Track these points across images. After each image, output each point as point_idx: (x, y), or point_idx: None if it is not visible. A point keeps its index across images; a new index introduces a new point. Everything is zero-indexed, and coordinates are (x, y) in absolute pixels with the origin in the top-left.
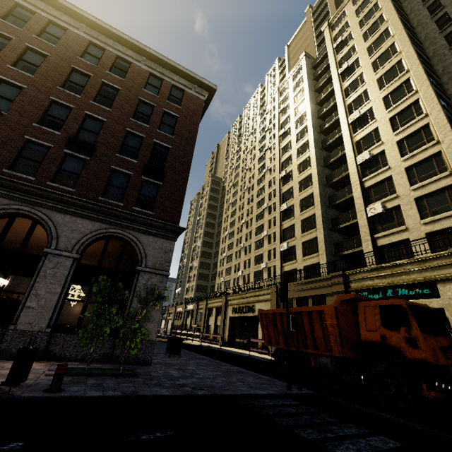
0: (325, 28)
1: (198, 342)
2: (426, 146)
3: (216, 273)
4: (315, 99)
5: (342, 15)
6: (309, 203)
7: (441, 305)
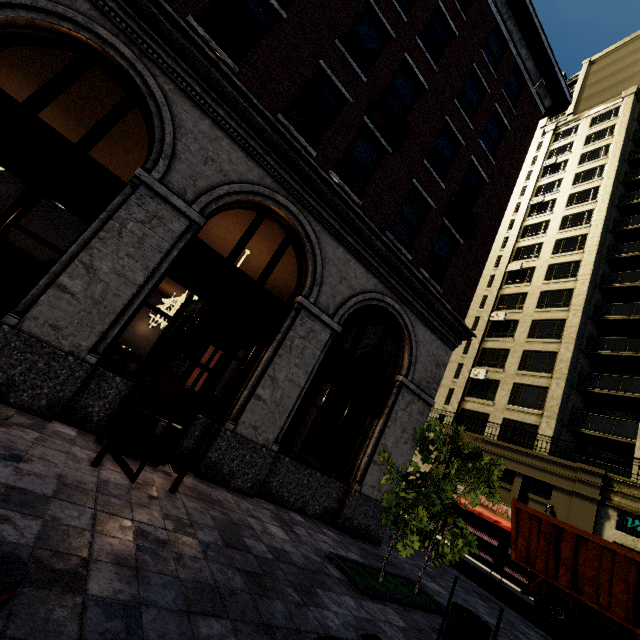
0: None
1: None
2: None
3: None
4: (622, 174)
5: None
6: (550, 331)
7: None
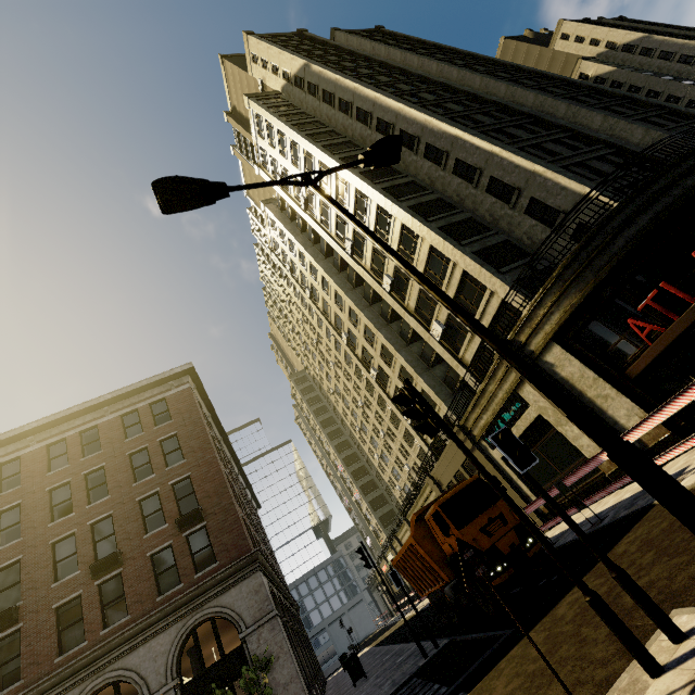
0: (258, 171)
1: (426, 601)
2: (418, 246)
3: (388, 486)
4: (309, 241)
5: (262, 151)
6: (389, 354)
7: (536, 412)
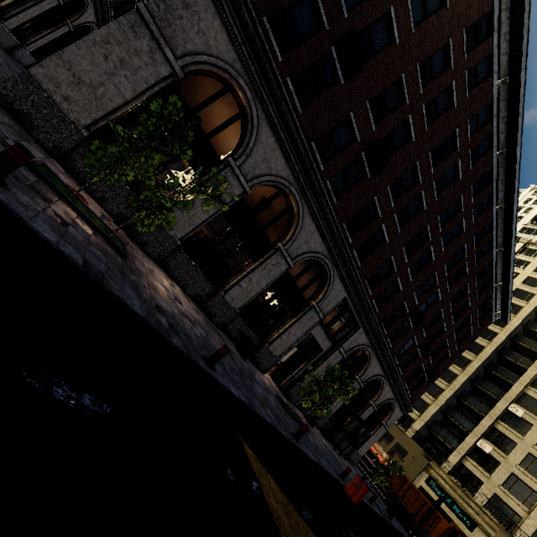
0: None
1: None
2: None
3: None
4: None
5: None
6: (447, 376)
7: (468, 535)
